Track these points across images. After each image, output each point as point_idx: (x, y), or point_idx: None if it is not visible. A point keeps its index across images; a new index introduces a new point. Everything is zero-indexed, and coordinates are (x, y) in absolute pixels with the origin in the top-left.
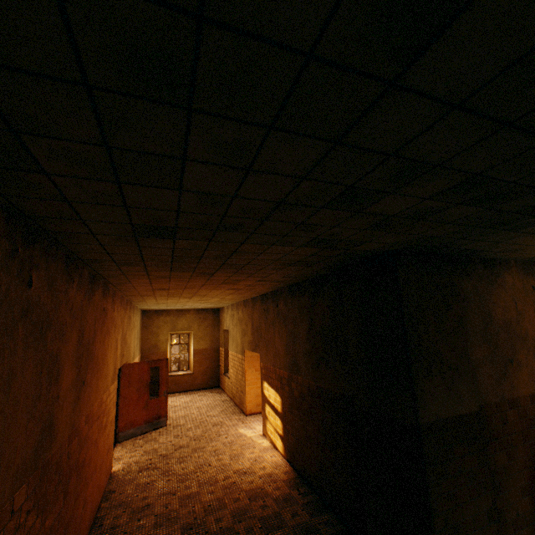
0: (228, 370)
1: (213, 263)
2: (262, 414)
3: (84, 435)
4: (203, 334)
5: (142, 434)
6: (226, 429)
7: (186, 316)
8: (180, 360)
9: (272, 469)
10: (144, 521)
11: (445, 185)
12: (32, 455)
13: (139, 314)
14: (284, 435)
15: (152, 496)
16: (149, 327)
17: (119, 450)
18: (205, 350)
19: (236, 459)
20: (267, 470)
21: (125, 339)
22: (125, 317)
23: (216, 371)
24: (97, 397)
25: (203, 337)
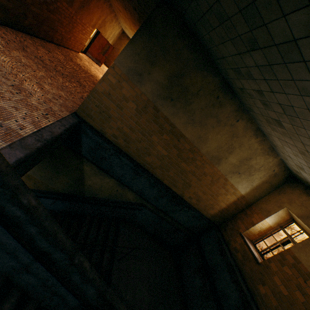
0: None
1: (122, 2)
2: None
3: (77, 21)
4: None
5: (92, 60)
6: None
7: None
8: None
9: None
10: (78, 59)
11: (136, 0)
12: (68, 0)
13: (119, 28)
14: None
15: (83, 61)
16: (121, 40)
17: (84, 55)
18: None
19: None
20: None
21: (105, 24)
22: (109, 16)
23: None
24: (85, 20)
25: None
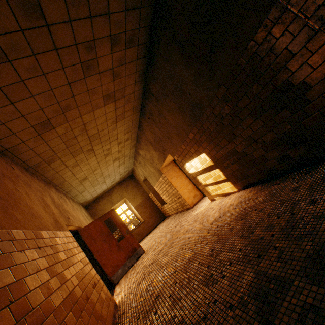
0: (163, 202)
1: None
2: (200, 188)
3: None
4: (133, 195)
5: (130, 268)
6: (185, 220)
7: (115, 192)
8: (131, 221)
9: (237, 200)
10: (161, 310)
11: None
12: None
13: (79, 206)
14: (227, 174)
15: (157, 289)
16: (96, 214)
17: (118, 288)
18: (141, 203)
19: (206, 220)
20: (235, 203)
21: (64, 209)
22: (50, 191)
23: (157, 210)
24: (15, 225)
25: (134, 196)
